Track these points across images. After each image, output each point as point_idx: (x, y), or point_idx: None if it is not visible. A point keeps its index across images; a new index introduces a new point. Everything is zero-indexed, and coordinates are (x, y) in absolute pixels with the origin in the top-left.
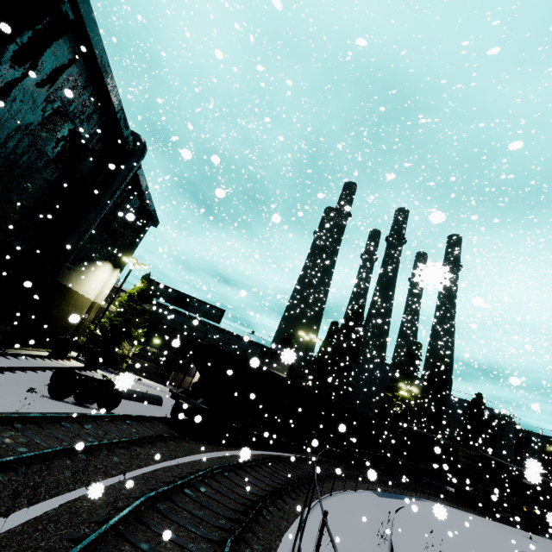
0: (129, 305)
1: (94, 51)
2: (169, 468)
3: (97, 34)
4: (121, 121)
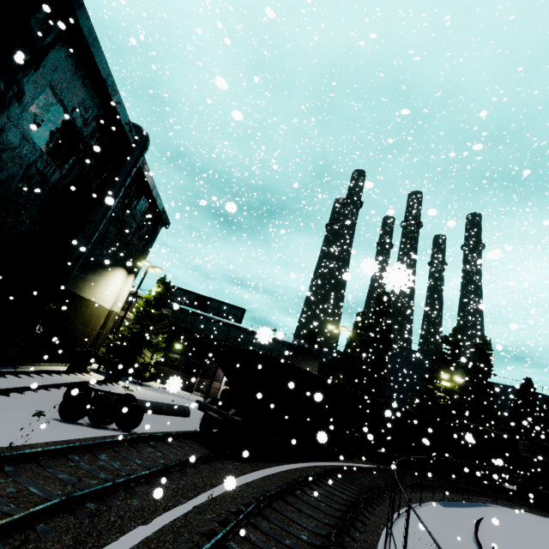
0: (147, 311)
1: (79, 24)
2: (205, 506)
3: (80, 4)
4: (118, 109)
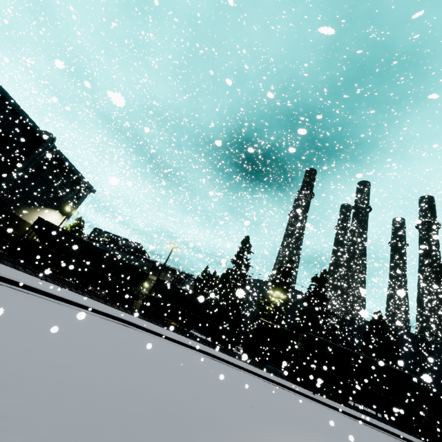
0: None
1: None
2: None
3: None
4: (32, 125)
